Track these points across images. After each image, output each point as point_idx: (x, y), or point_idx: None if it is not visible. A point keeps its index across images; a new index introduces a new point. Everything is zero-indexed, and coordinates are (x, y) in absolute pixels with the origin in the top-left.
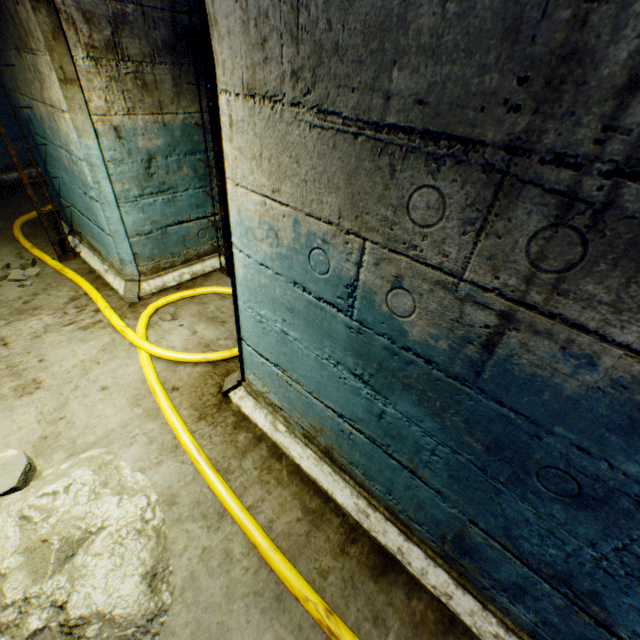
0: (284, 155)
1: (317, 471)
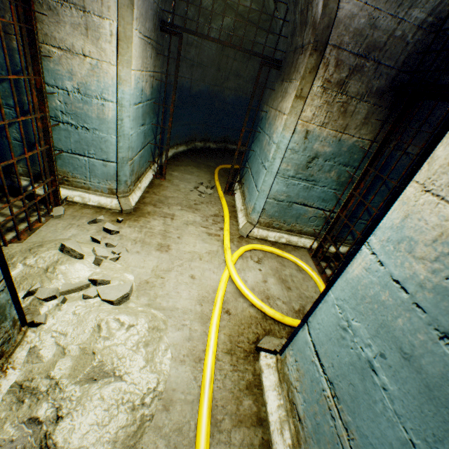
0: None
1: None
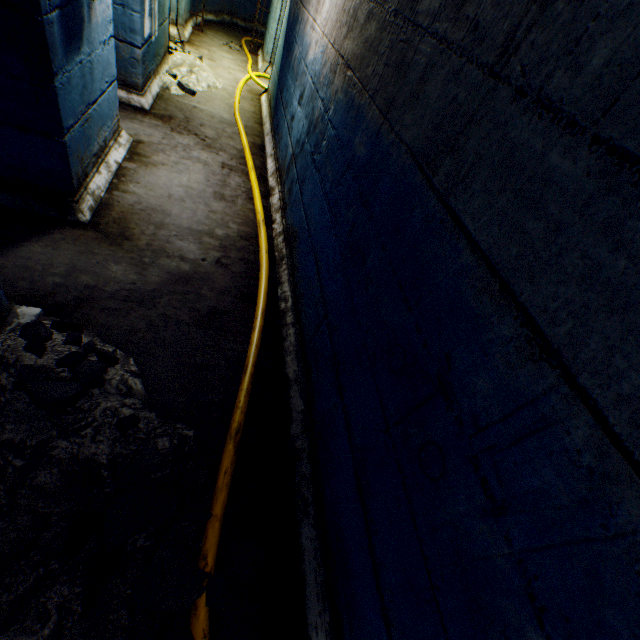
0: None
1: (265, 109)
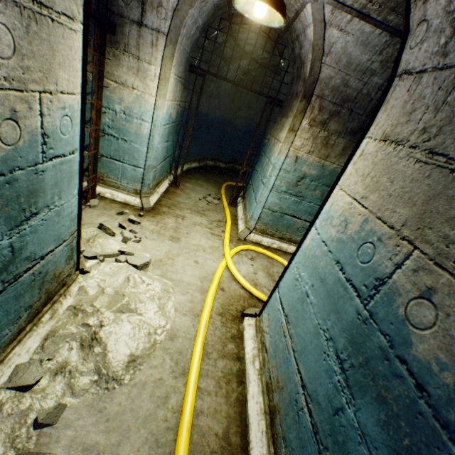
0: (384, 176)
1: (255, 418)
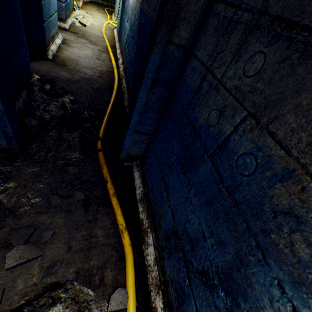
0: None
1: (115, 34)
